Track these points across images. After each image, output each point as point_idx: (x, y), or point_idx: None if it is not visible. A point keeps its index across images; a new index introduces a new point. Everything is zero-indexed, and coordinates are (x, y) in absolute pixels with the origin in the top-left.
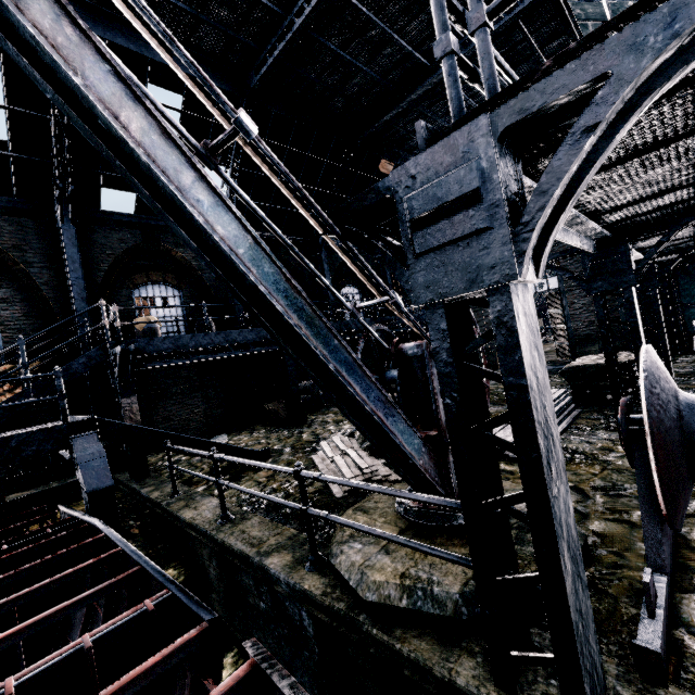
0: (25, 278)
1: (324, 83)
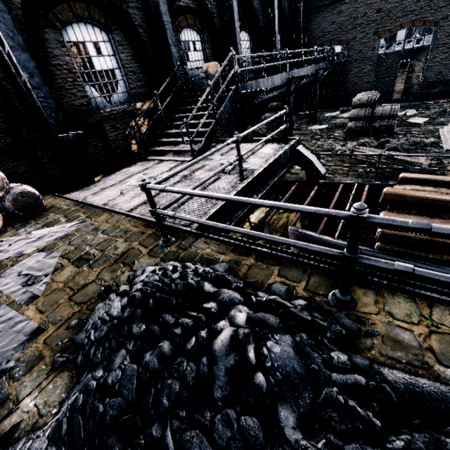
0: (129, 20)
1: None
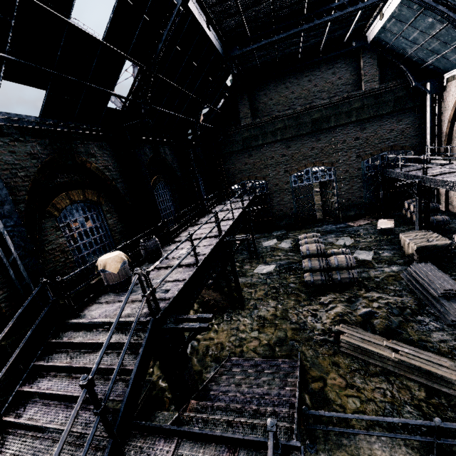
0: None
1: (238, 0)
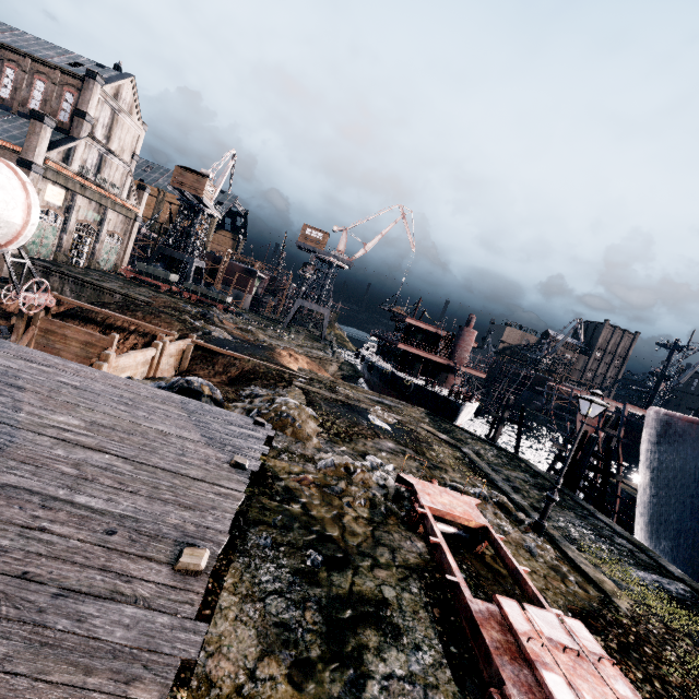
0: None
1: None
